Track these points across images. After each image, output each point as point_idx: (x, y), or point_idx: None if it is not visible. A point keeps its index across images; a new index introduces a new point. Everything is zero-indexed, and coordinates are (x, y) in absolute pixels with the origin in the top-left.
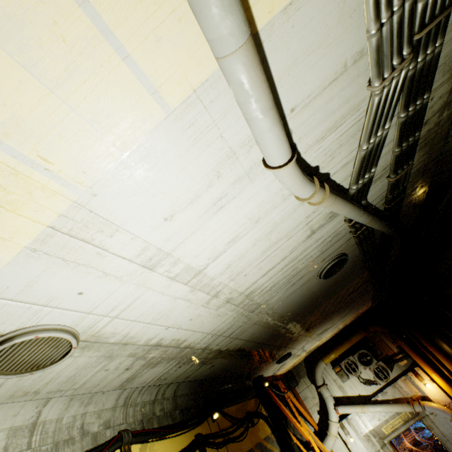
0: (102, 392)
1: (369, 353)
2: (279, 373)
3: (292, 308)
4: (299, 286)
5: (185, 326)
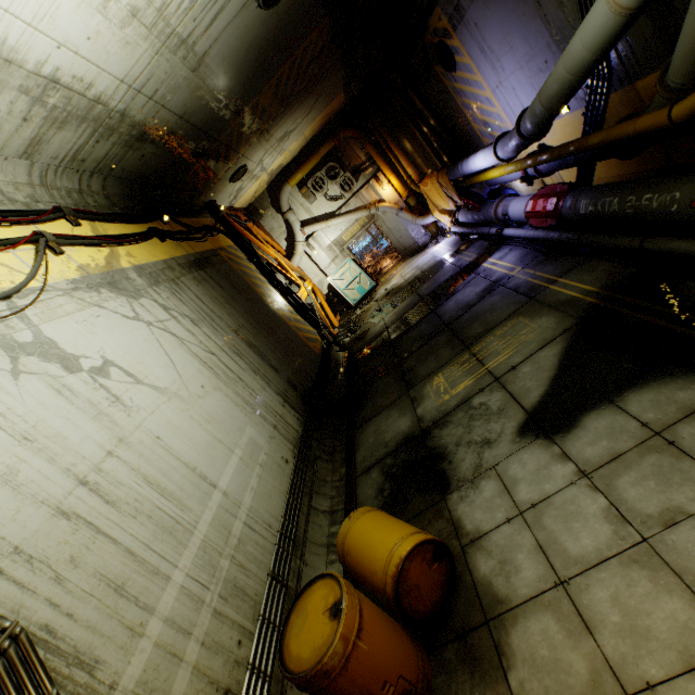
0: (4, 158)
1: (338, 166)
2: (238, 207)
3: (232, 68)
4: (233, 17)
5: (84, 52)
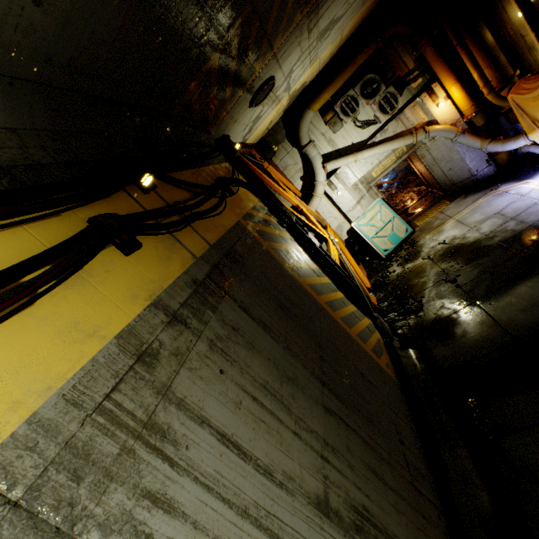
0: None
1: (378, 78)
2: (250, 143)
3: None
4: None
5: None
